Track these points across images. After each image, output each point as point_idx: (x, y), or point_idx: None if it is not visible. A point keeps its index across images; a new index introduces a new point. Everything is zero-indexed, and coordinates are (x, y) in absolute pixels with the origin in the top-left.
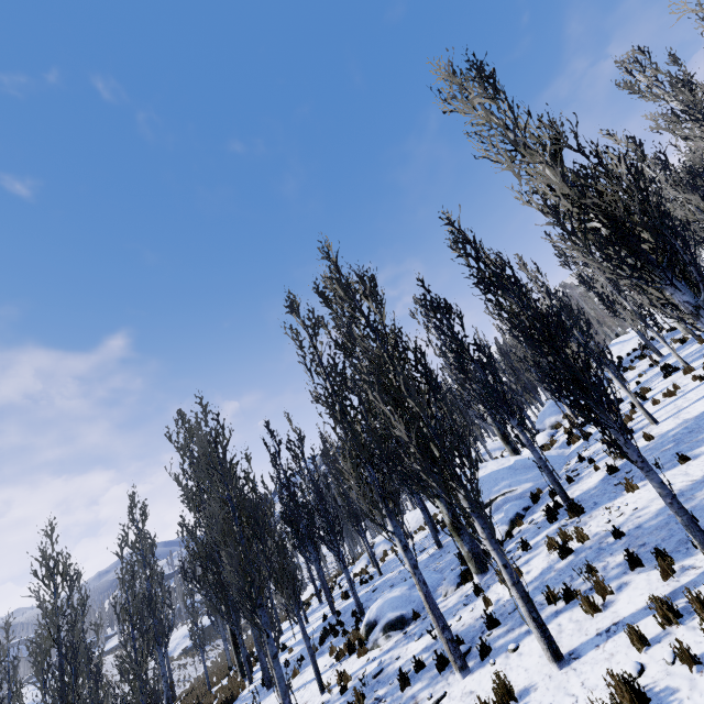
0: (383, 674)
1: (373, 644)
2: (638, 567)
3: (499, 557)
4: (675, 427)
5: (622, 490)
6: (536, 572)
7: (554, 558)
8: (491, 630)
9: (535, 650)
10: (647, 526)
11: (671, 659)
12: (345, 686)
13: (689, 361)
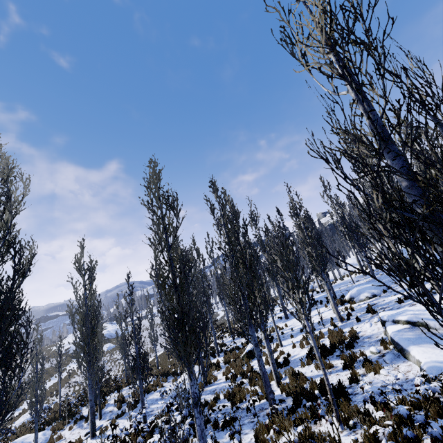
0: (377, 304)
1: (359, 300)
2: None
3: None
4: None
5: None
6: None
7: None
8: None
9: None
10: None
11: None
12: (353, 309)
13: None
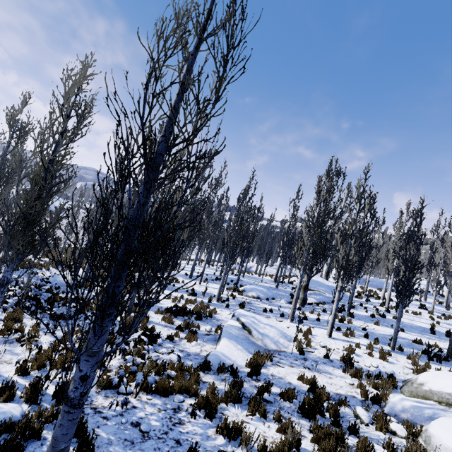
0: (252, 304)
1: (246, 295)
2: (366, 338)
3: (336, 306)
4: (407, 323)
5: (372, 322)
6: (326, 319)
7: (335, 320)
8: (303, 320)
9: (320, 331)
10: (375, 334)
11: (365, 353)
12: (235, 298)
13: (434, 311)
